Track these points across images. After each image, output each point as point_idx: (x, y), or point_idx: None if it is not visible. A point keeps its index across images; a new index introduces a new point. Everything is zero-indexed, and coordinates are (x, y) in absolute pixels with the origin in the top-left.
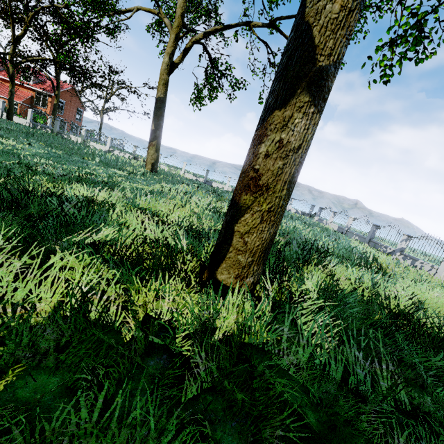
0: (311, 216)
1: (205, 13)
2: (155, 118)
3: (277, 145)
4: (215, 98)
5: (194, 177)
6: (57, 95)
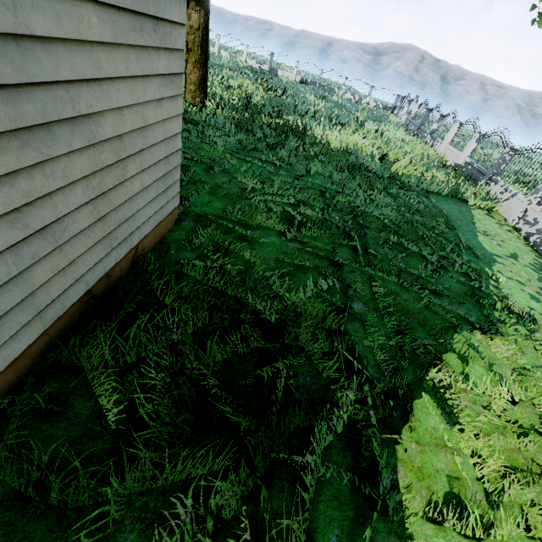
0: (392, 111)
1: None
2: None
3: (190, 28)
4: None
5: (257, 64)
6: None
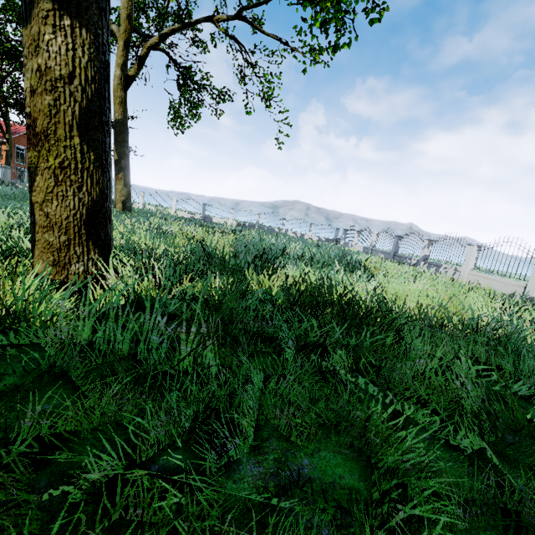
0: (336, 242)
1: (177, 20)
2: (116, 145)
3: (38, 75)
4: (200, 117)
5: (189, 214)
6: (9, 139)
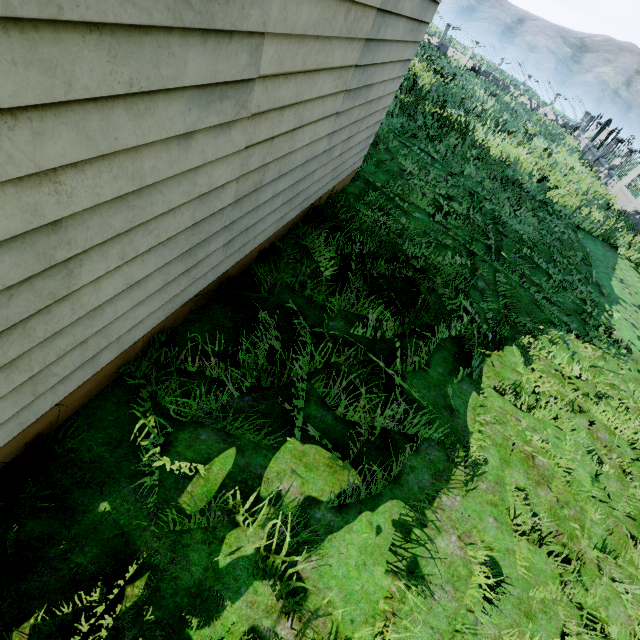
0: (573, 131)
1: None
2: None
3: None
4: None
5: (427, 35)
6: None
